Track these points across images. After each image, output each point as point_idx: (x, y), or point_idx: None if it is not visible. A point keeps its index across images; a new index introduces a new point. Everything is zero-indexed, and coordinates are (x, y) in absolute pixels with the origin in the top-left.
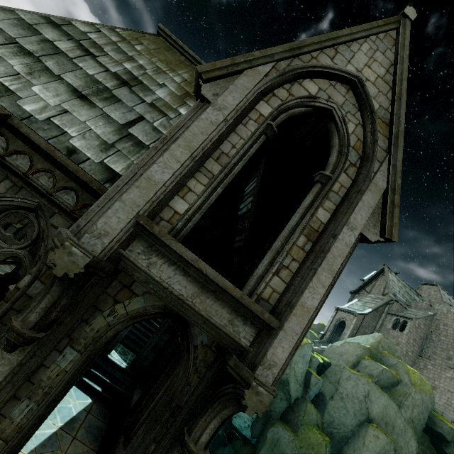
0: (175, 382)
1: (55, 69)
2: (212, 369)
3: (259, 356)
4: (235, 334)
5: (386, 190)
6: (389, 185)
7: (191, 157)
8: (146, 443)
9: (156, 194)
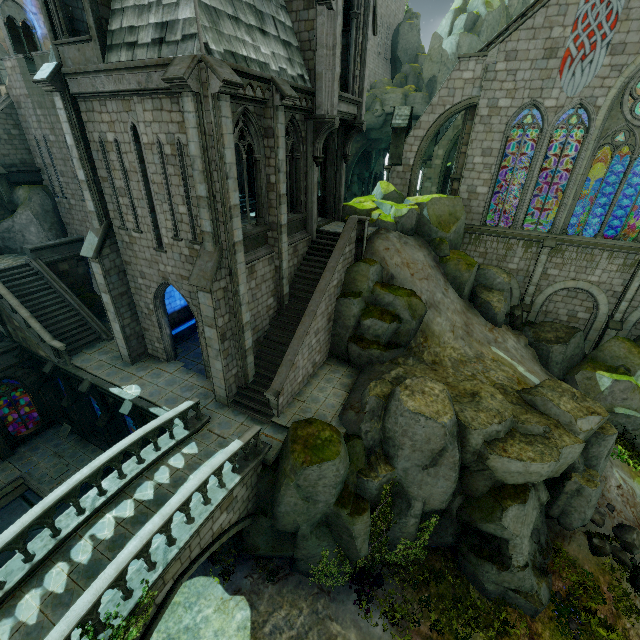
0: (331, 148)
1: (245, 20)
2: (340, 133)
3: (361, 114)
4: (355, 113)
5: (374, 7)
6: (374, 4)
7: (339, 52)
8: (334, 169)
9: (338, 79)
